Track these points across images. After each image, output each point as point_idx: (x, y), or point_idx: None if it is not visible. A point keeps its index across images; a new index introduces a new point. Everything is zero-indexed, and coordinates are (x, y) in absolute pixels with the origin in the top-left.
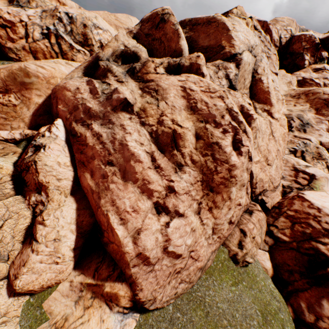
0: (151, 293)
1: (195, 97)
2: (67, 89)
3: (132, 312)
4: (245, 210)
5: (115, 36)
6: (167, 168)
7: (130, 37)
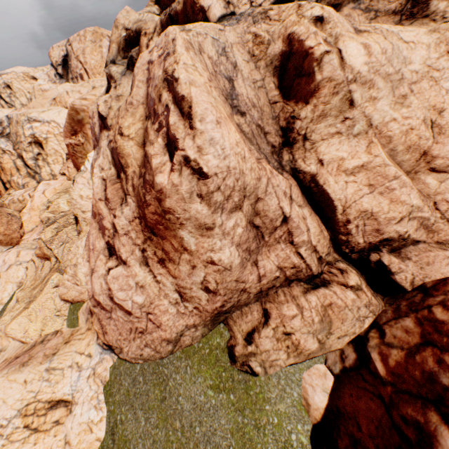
0: (117, 341)
1: (151, 75)
2: (89, 116)
3: (111, 351)
4: (304, 278)
5: (115, 22)
6: (114, 200)
7: (152, 5)
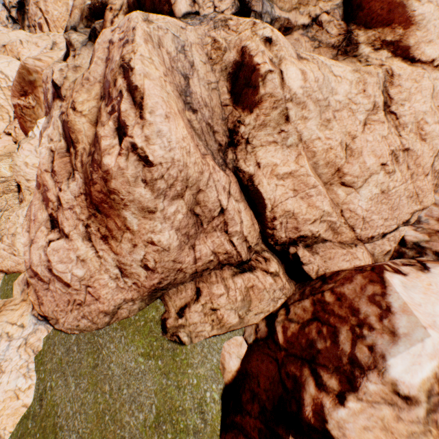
0: (53, 312)
1: (110, 56)
2: (43, 80)
3: (46, 322)
4: (235, 263)
5: None
6: (61, 173)
7: None
